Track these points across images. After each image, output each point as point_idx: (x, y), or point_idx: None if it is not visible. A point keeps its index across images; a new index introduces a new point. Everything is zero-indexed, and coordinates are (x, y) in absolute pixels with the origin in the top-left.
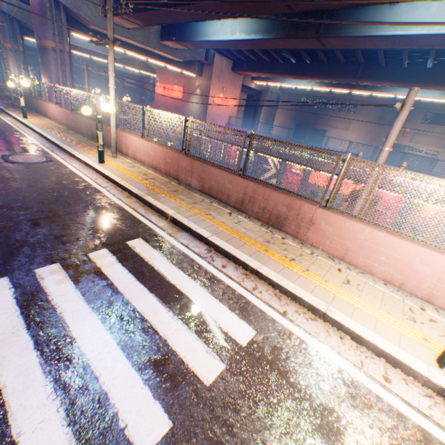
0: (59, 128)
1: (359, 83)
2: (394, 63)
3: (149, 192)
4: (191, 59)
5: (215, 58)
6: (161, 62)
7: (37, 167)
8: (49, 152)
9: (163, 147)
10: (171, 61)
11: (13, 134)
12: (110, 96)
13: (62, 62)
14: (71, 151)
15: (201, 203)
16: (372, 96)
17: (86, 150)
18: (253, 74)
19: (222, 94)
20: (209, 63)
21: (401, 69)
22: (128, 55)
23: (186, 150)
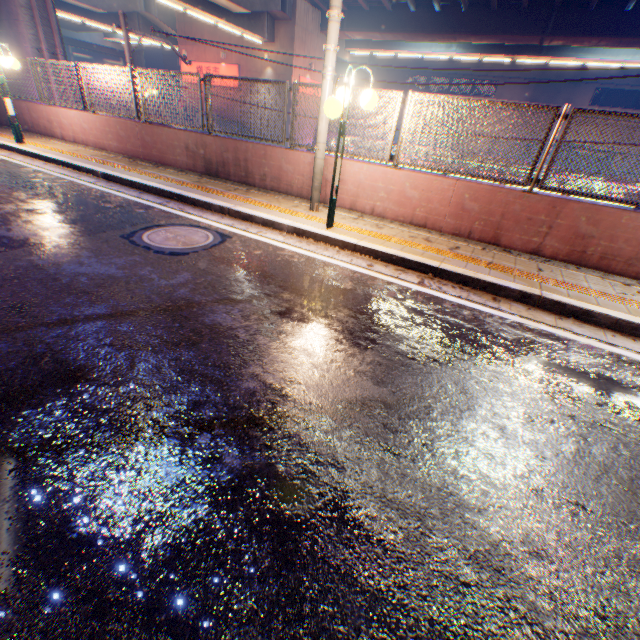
0: (110, 158)
1: (545, 42)
2: (610, 5)
3: (528, 283)
4: (262, 8)
5: (297, 6)
6: (211, 15)
7: (231, 256)
8: (181, 215)
9: (451, 180)
10: (226, 13)
11: (48, 181)
12: (328, 73)
13: (40, 16)
14: (232, 208)
15: (622, 290)
16: (519, 67)
17: (245, 201)
18: (360, 36)
19: (308, 76)
20: (288, 17)
21: (621, 15)
22: (122, 6)
23: (542, 181)
